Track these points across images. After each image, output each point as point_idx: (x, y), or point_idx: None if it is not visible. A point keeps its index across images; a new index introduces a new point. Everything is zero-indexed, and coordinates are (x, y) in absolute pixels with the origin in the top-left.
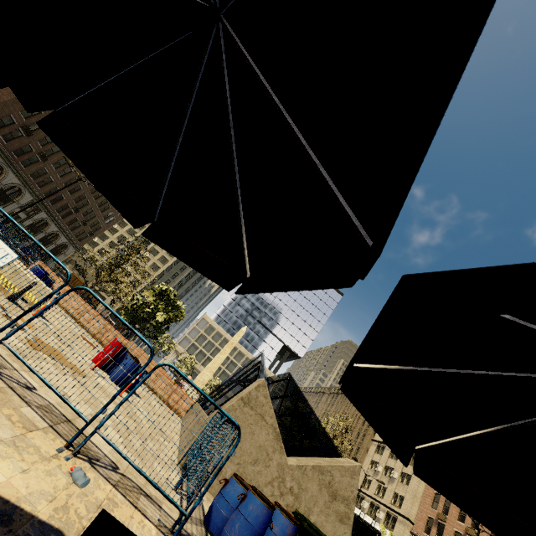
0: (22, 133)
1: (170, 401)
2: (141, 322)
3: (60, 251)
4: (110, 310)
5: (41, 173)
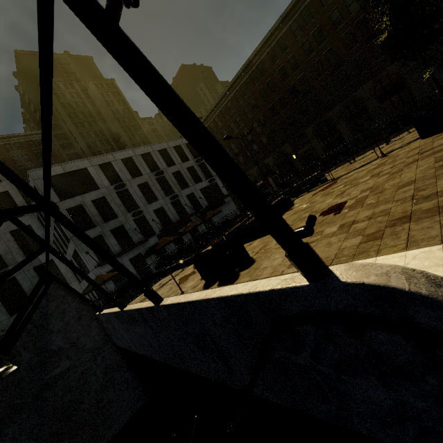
0: None
1: None
2: None
3: None
4: None
5: None
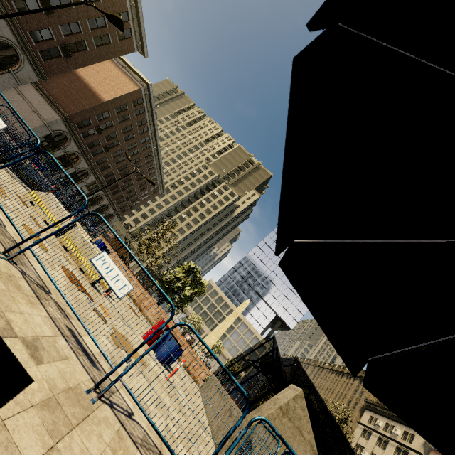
0: (95, 131)
1: (190, 368)
2: (171, 294)
3: (108, 219)
4: (209, 350)
5: (103, 161)
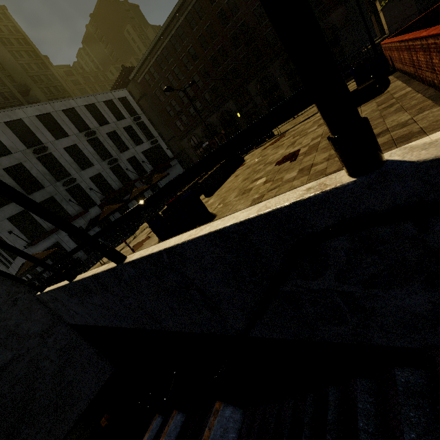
0: None
1: None
2: None
3: None
4: None
5: None
